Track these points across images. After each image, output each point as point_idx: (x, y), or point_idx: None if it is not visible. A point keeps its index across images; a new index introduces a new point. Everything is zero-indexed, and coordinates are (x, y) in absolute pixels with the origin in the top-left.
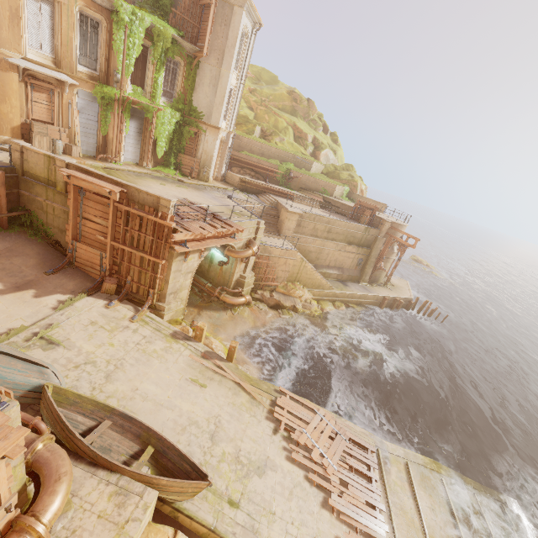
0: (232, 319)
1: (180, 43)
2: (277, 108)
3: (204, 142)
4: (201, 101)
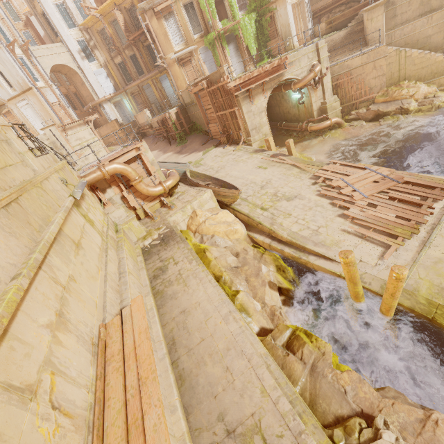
0: (321, 141)
1: None
2: None
3: (278, 18)
4: None
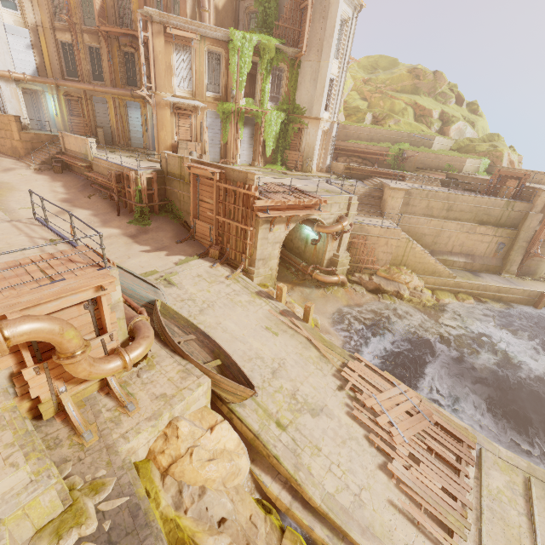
0: (324, 296)
1: (283, 50)
2: (395, 91)
3: (306, 135)
4: (303, 97)
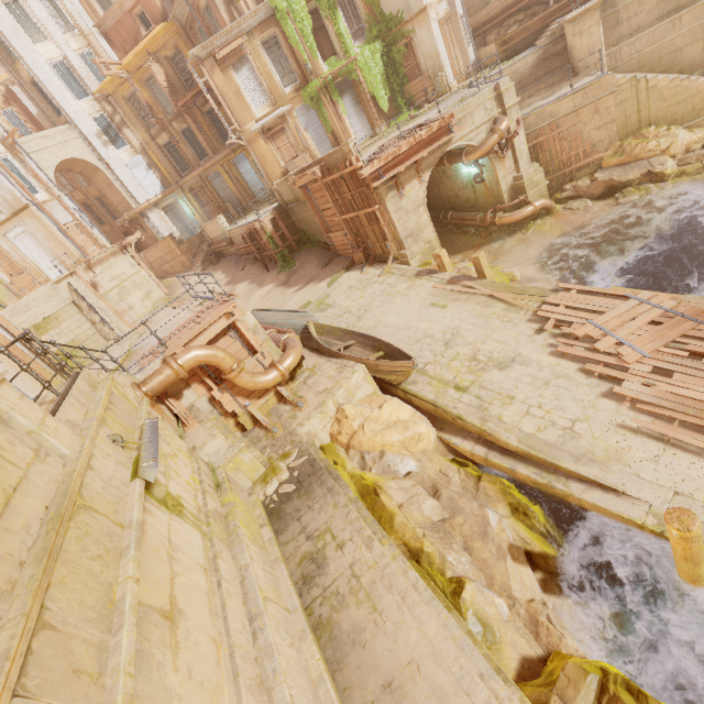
0: (522, 241)
1: None
2: None
3: (419, 45)
4: None
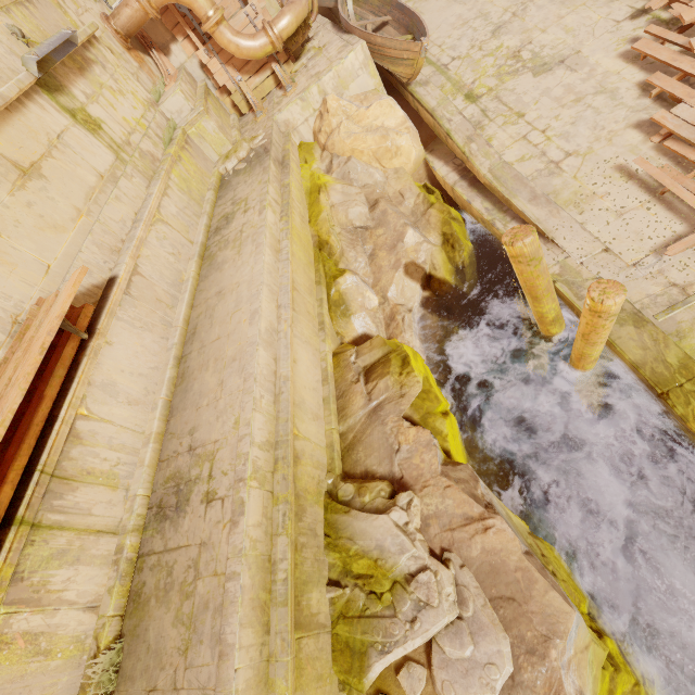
0: None
1: None
2: None
3: None
4: None
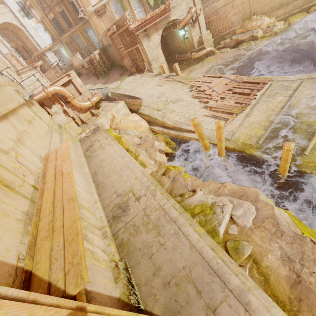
0: (201, 66)
1: None
2: None
3: None
4: None
